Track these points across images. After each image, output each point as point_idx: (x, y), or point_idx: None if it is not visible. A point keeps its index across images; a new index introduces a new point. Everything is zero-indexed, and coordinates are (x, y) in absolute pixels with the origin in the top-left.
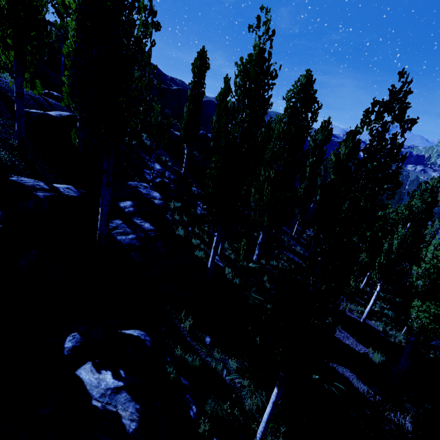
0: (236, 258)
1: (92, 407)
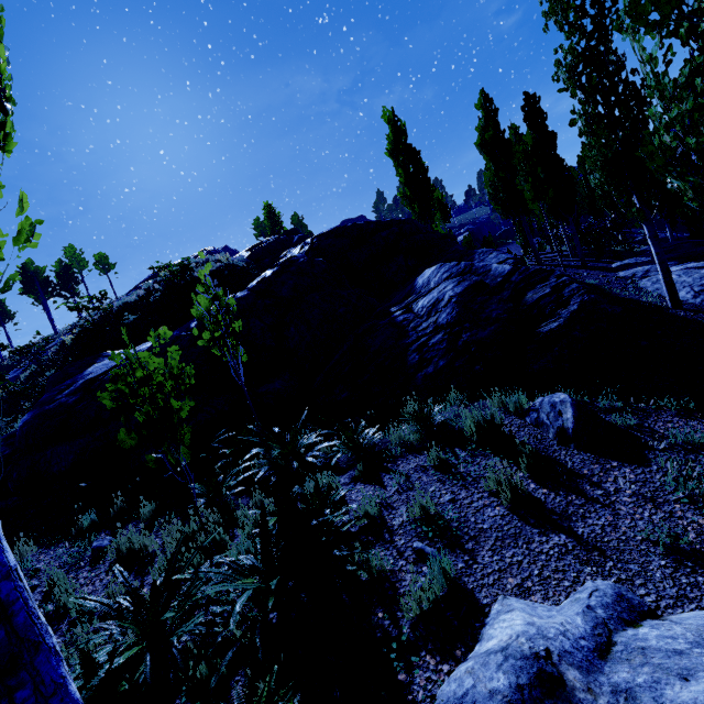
0: None
1: None
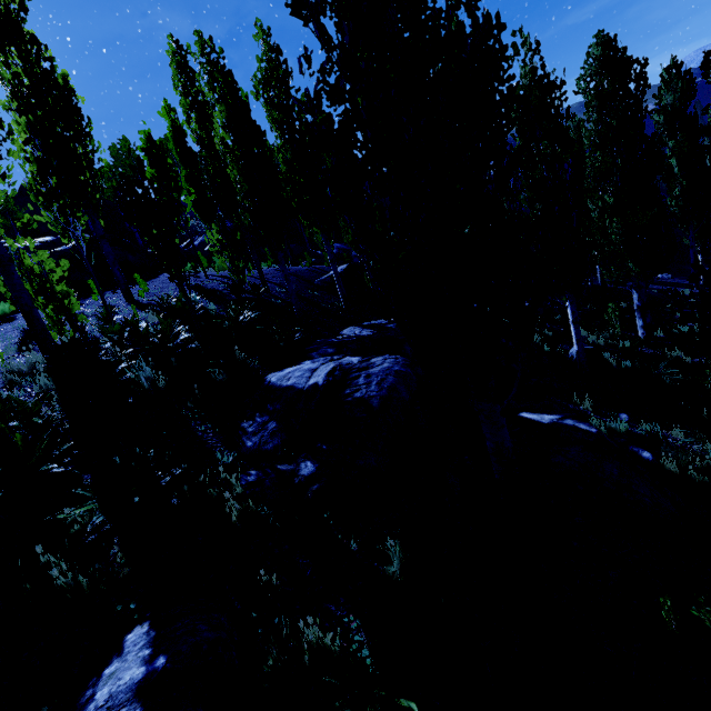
0: (608, 343)
1: (550, 423)
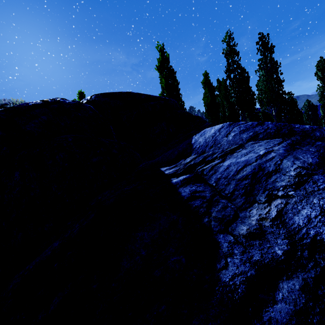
0: None
1: None
